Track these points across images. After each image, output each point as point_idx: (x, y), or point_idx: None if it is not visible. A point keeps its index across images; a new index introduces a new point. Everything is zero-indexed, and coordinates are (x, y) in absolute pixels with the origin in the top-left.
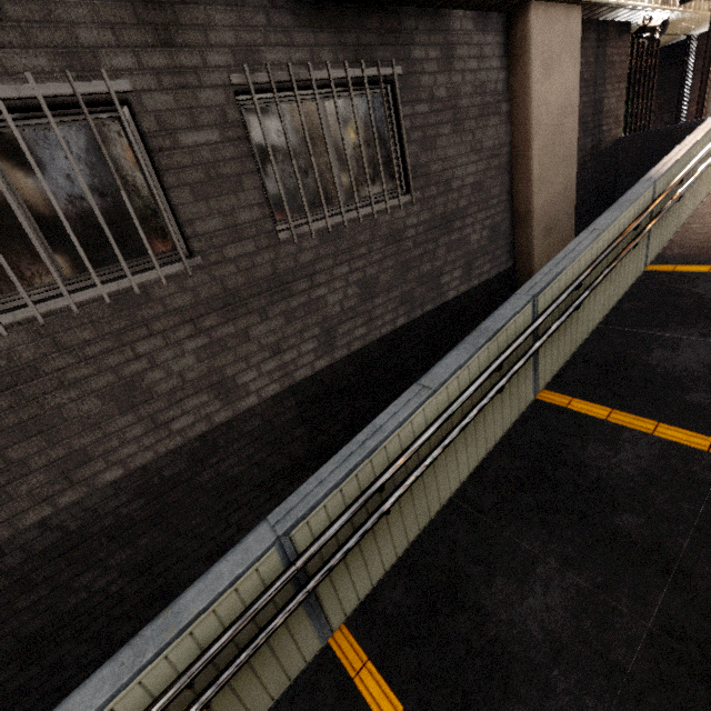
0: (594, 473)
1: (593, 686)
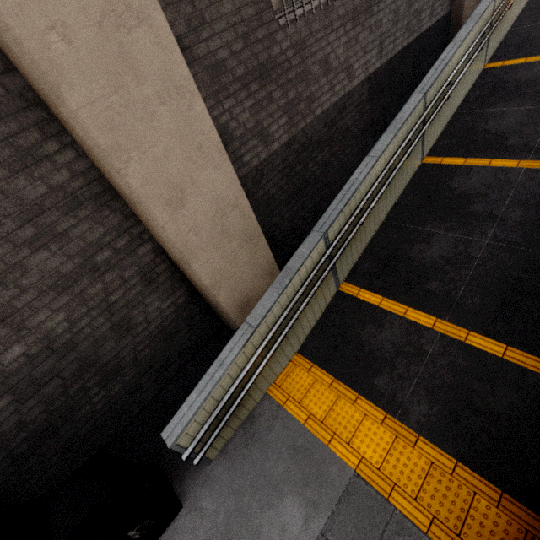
0: (523, 80)
1: (538, 125)
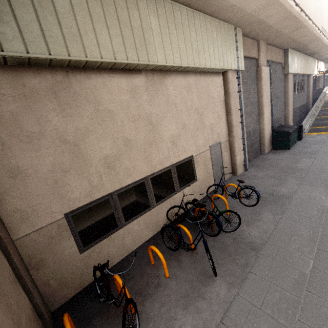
0: None
1: None
